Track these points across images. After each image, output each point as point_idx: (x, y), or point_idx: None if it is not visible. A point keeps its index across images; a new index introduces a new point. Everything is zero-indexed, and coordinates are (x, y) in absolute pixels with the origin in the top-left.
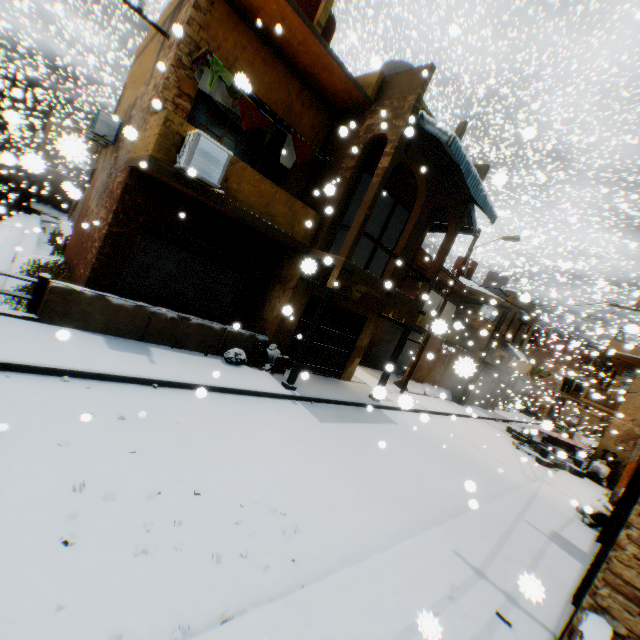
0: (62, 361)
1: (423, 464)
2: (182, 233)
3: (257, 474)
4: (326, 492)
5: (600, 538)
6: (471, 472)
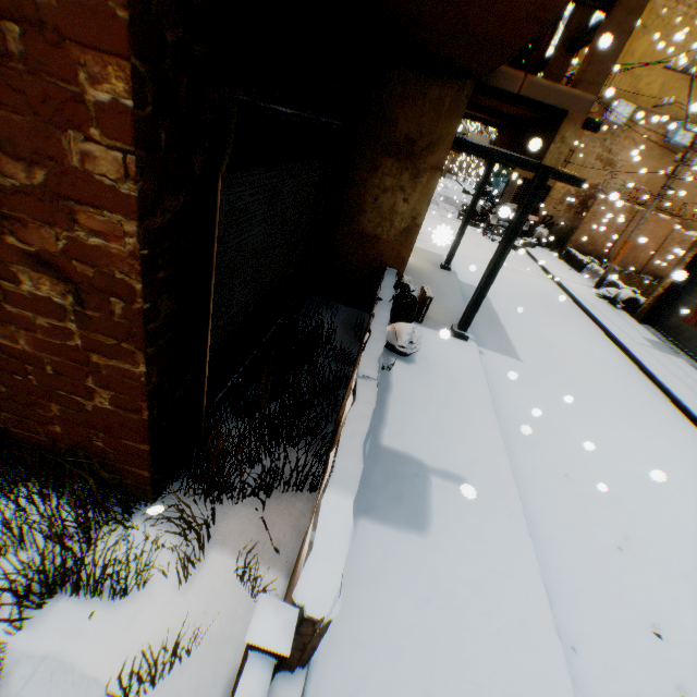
0: (551, 691)
1: (566, 336)
2: (277, 106)
3: (689, 515)
4: (679, 465)
5: (644, 321)
6: (559, 310)
